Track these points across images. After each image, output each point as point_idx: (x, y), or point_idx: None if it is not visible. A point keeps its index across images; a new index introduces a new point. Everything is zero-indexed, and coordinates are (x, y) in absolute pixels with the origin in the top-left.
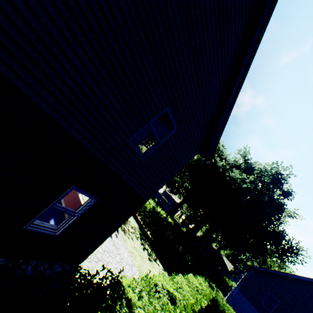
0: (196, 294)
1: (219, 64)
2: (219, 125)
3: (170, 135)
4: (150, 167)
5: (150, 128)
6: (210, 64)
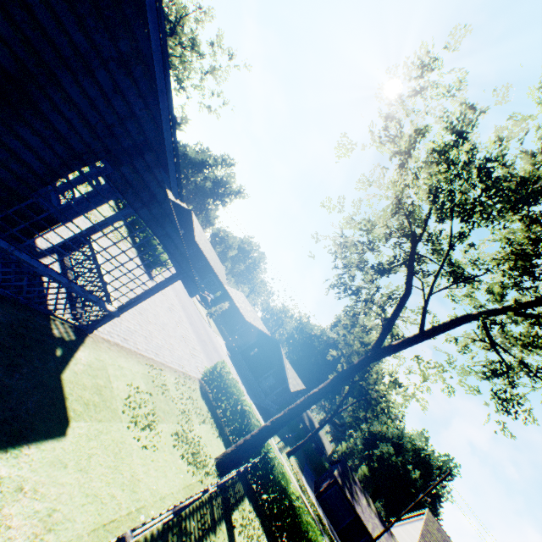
0: None
1: None
2: None
3: None
4: None
5: None
6: None
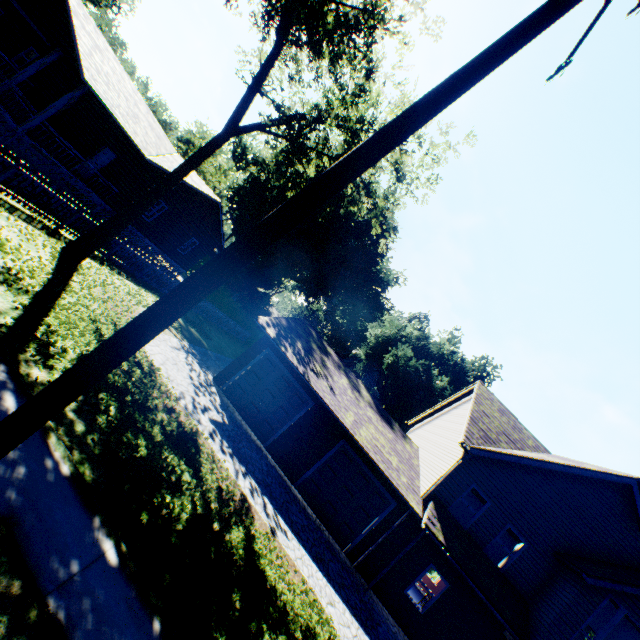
0: None
1: None
2: None
3: None
4: None
5: None
6: None
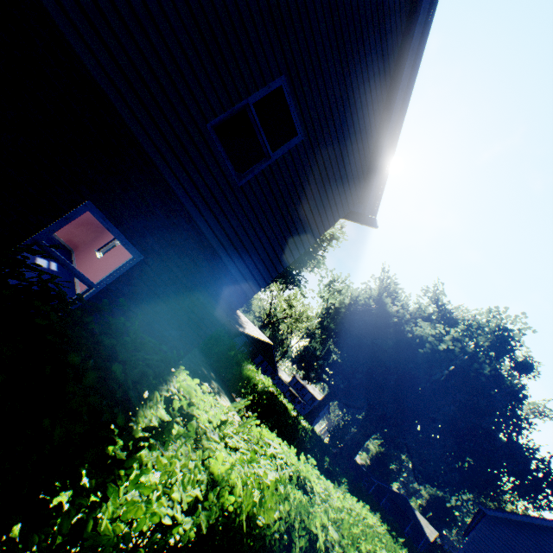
0: (363, 524)
1: (375, 22)
2: (384, 147)
3: (290, 148)
4: (254, 214)
5: (250, 117)
6: (358, 15)
